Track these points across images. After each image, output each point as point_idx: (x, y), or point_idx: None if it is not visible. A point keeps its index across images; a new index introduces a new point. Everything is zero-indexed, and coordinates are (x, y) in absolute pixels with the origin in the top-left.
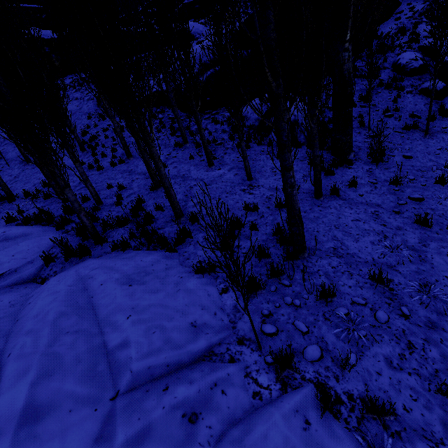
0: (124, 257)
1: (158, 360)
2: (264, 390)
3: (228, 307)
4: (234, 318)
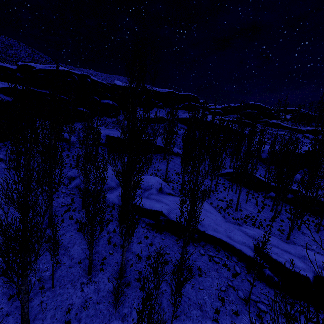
0: None
1: None
2: None
3: None
4: None
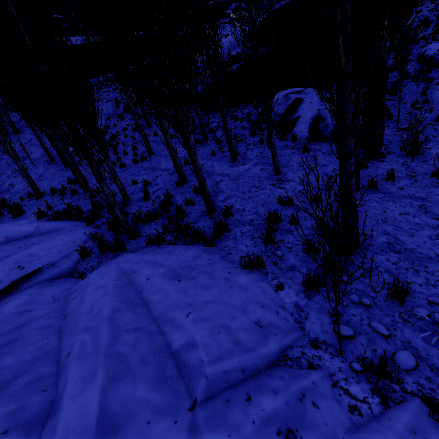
0: (162, 252)
1: (232, 365)
2: (361, 403)
3: (289, 305)
4: (299, 317)
